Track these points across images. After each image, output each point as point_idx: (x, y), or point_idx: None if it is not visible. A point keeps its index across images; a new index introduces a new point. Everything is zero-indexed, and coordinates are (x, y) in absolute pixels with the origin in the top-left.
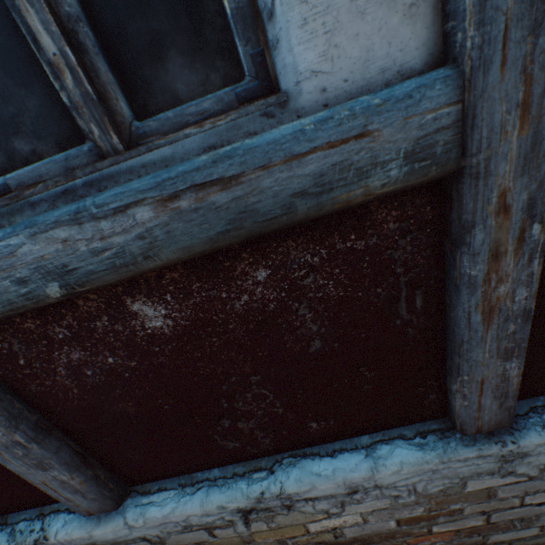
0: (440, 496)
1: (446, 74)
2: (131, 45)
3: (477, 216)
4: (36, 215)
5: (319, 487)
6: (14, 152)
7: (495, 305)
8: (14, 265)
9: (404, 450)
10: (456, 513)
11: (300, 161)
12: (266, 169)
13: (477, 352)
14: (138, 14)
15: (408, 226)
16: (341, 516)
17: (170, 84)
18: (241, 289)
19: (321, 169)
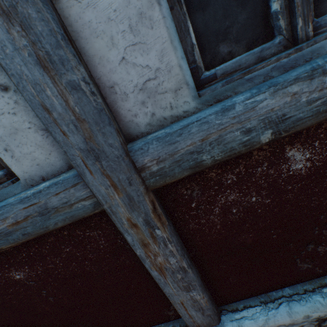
0: None
1: None
2: None
3: None
4: (255, 85)
5: None
6: (217, 54)
7: None
8: (248, 118)
9: None
10: None
11: None
12: None
13: None
14: None
15: None
16: None
17: None
18: None
19: None
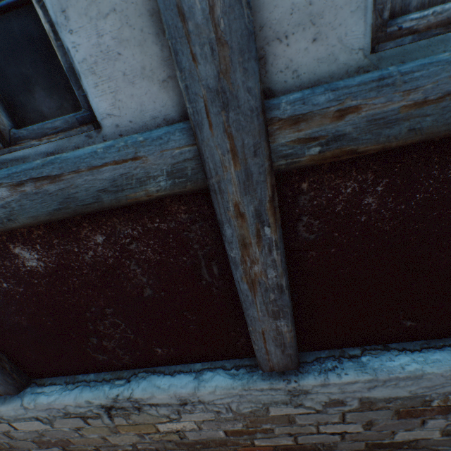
0: (252, 416)
1: (183, 127)
2: (10, 81)
3: (223, 218)
4: None
5: (158, 396)
6: None
7: (255, 279)
8: None
9: (221, 377)
10: (269, 432)
11: (98, 170)
12: (78, 173)
13: (253, 311)
14: (13, 63)
15: (195, 217)
16: (181, 422)
17: (38, 107)
18: (87, 246)
19: (114, 176)
